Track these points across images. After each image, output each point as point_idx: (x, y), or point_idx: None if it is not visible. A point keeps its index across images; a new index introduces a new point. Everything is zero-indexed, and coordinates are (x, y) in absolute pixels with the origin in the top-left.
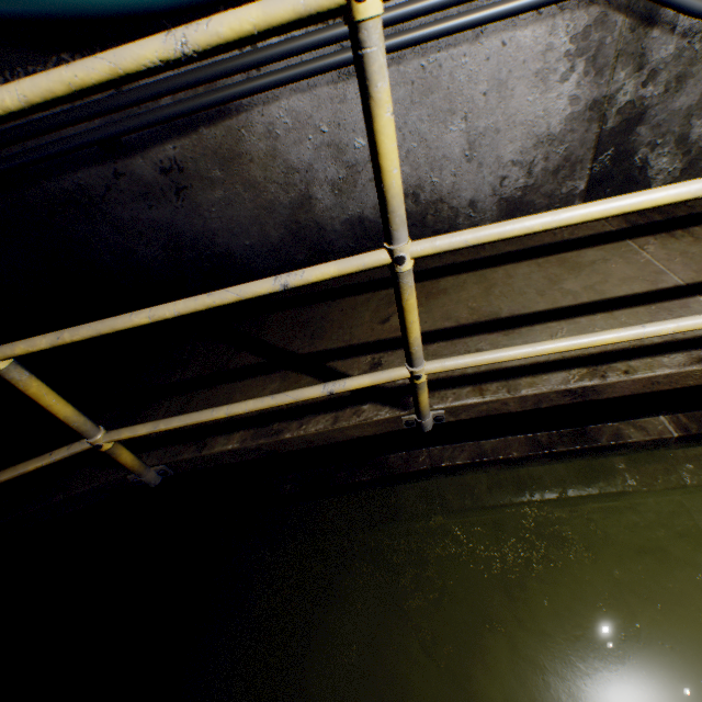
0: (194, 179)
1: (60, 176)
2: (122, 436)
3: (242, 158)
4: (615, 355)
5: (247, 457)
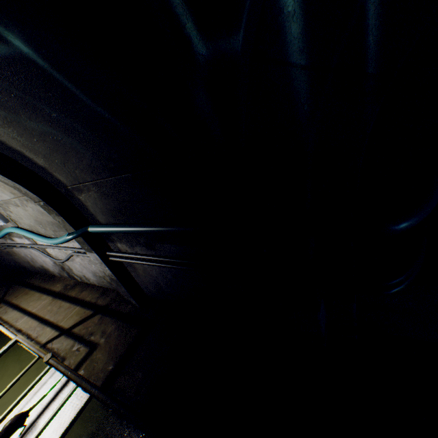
0: (12, 254)
1: None
2: None
3: (16, 253)
4: (7, 322)
5: None
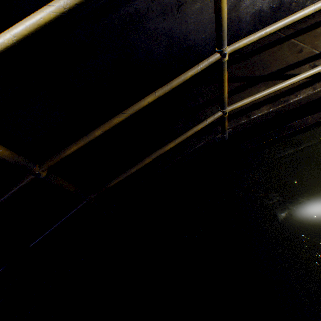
0: None
1: (128, 3)
2: (237, 106)
3: None
4: None
5: (266, 119)
